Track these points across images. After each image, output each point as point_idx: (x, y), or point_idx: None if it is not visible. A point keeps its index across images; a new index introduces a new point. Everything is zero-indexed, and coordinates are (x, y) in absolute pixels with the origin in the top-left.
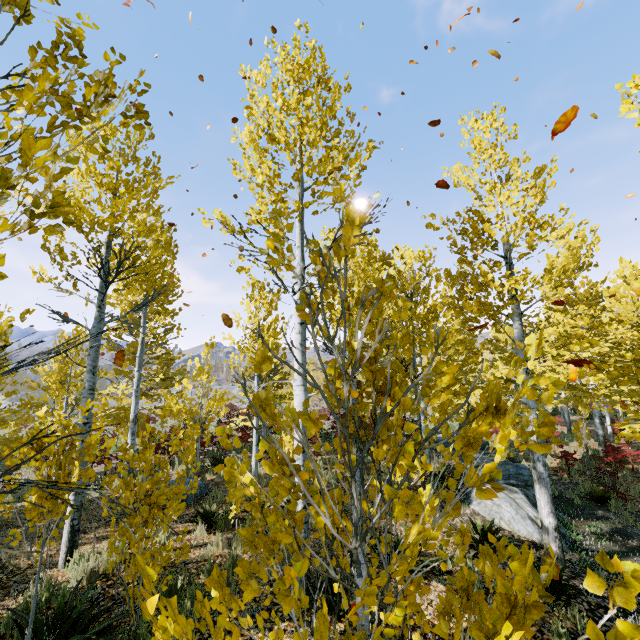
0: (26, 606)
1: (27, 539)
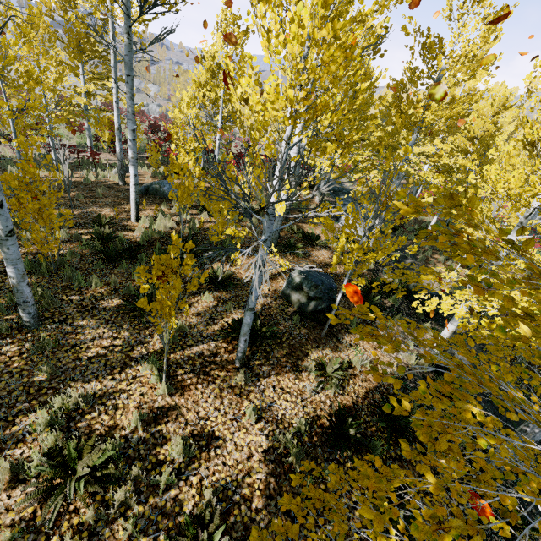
0: (146, 236)
1: (84, 203)
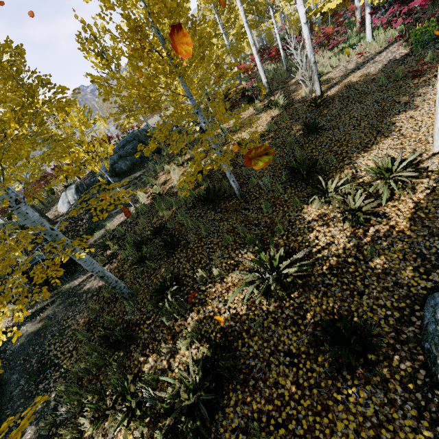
0: None
1: None
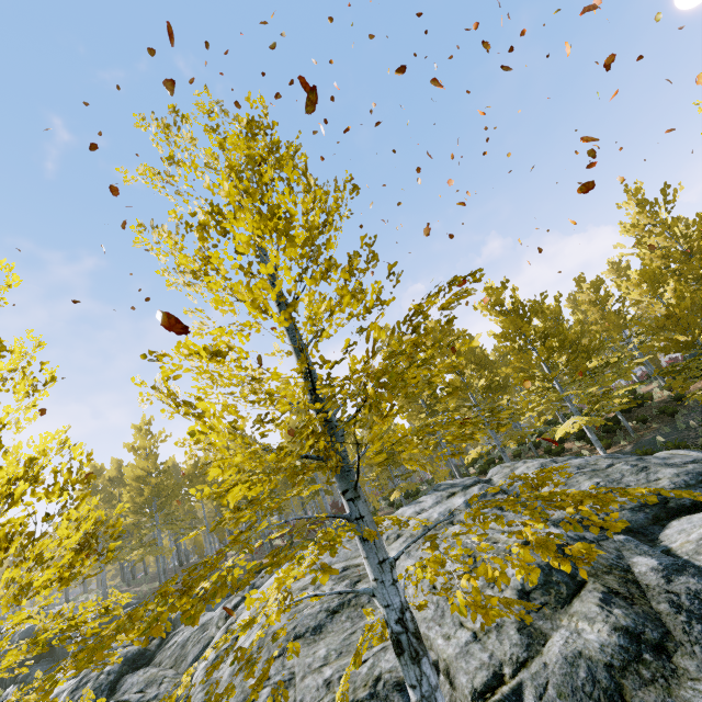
0: None
1: None
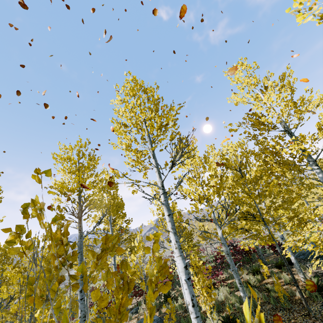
0: None
1: None
